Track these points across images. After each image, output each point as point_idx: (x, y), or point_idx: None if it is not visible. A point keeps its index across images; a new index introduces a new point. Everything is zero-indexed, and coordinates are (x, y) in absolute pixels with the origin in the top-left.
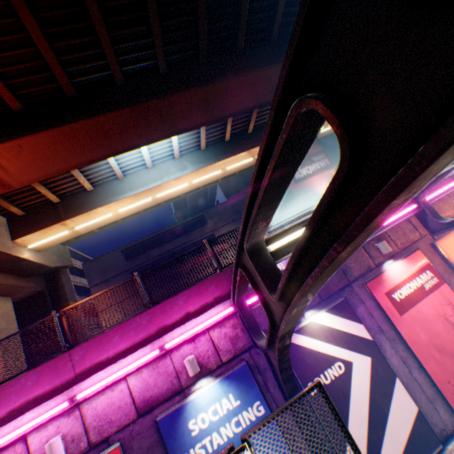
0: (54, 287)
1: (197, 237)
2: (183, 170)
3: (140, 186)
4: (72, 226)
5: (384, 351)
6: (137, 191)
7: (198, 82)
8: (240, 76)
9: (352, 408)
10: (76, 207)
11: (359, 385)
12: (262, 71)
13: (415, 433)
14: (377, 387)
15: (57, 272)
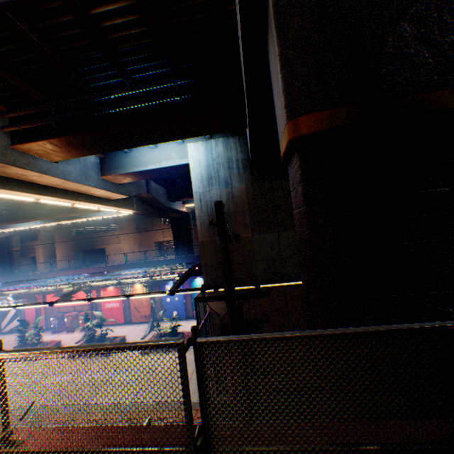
0: (10, 241)
1: (110, 222)
2: (36, 223)
3: (21, 225)
4: (2, 230)
5: (23, 311)
6: (19, 226)
7: (3, 220)
8: (16, 221)
9: (9, 316)
10: (0, 226)
11: (12, 313)
12: (24, 220)
13: (18, 326)
14: (15, 315)
15: (11, 236)
